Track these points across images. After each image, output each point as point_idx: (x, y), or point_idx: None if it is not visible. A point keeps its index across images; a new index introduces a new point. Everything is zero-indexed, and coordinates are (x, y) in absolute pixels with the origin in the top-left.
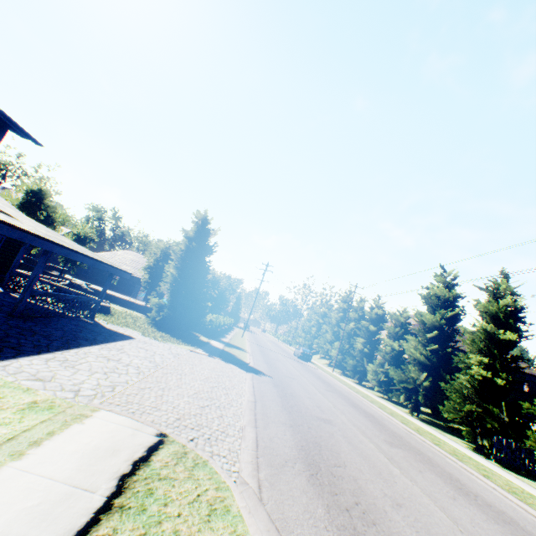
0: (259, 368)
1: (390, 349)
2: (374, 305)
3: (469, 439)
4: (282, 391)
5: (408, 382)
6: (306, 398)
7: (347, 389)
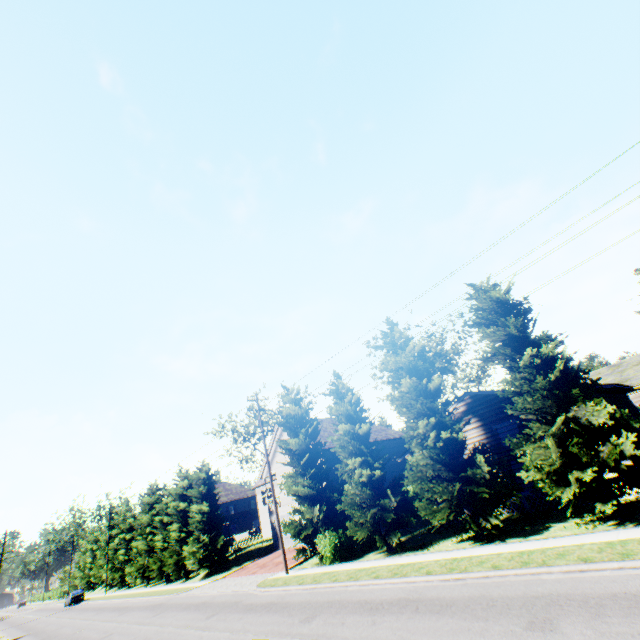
0: (18, 636)
1: (138, 548)
2: (129, 515)
3: (160, 580)
4: (37, 633)
5: (143, 567)
6: (55, 626)
7: (105, 601)
